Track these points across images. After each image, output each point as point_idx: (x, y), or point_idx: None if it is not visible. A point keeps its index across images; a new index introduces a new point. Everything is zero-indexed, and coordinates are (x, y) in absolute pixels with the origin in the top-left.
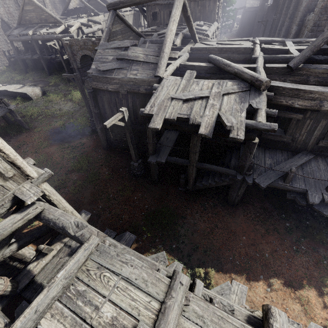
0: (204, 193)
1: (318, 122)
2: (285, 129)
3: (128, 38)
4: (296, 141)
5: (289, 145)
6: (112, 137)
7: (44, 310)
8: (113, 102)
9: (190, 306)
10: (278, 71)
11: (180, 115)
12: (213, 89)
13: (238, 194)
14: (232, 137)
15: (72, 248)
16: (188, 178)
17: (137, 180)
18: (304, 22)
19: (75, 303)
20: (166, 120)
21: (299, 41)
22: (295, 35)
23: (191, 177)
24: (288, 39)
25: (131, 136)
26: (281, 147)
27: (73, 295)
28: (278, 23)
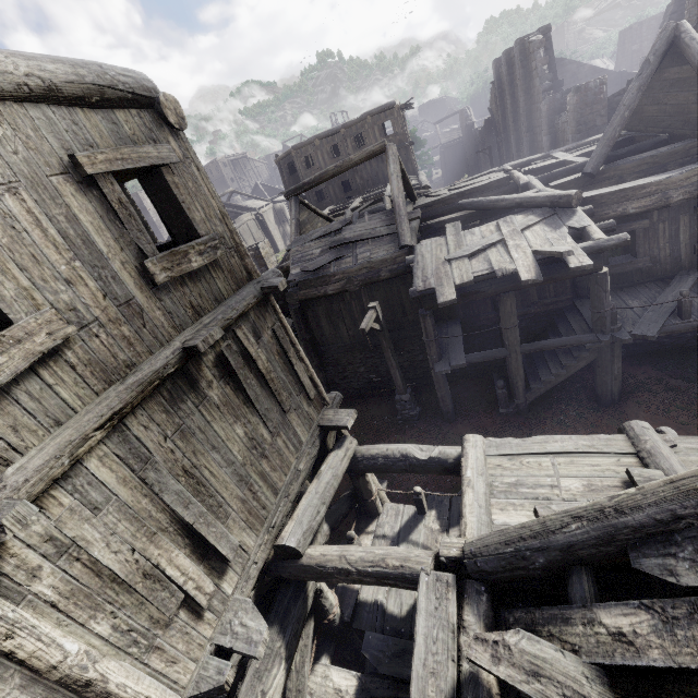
0: (549, 405)
1: (676, 222)
2: (631, 252)
3: (316, 226)
4: (660, 261)
5: (652, 272)
6: (372, 349)
7: (487, 506)
8: (335, 311)
9: (679, 447)
10: (573, 185)
11: (475, 273)
12: (503, 229)
13: (614, 375)
14: (576, 267)
15: (390, 538)
16: (512, 382)
17: (414, 428)
18: (556, 128)
19: (518, 492)
20: (458, 287)
21: (570, 148)
22: (552, 146)
23: (518, 375)
24: (551, 151)
25: (391, 346)
26: (639, 280)
27: (507, 488)
28: (509, 144)
